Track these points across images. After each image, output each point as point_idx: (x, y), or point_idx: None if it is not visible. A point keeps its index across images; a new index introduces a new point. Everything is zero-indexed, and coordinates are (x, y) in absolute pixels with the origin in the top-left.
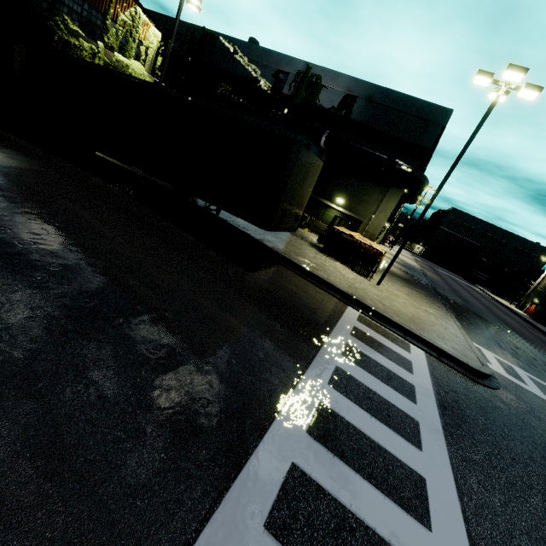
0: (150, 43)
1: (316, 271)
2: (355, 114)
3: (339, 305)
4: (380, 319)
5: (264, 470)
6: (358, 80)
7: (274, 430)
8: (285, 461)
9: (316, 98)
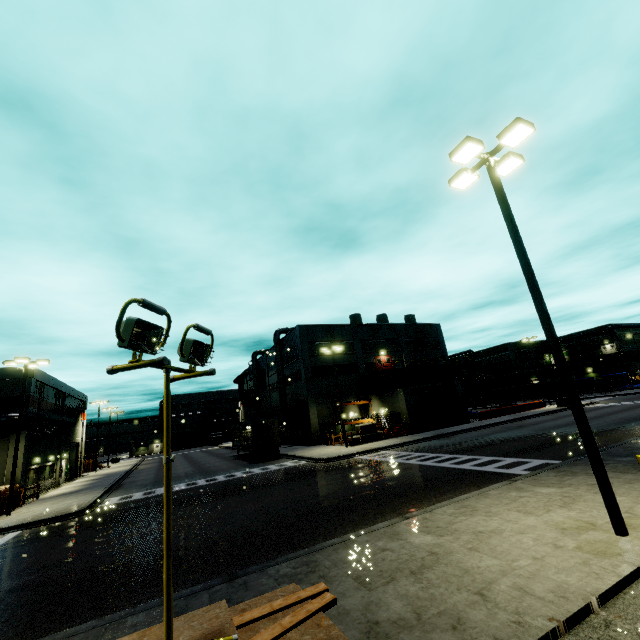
0: None
1: None
2: None
3: None
4: None
5: None
6: None
7: None
8: None
9: None
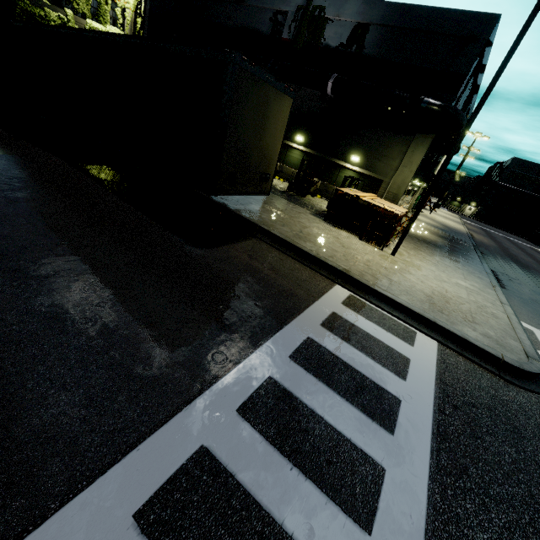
0: (126, 2)
1: (301, 243)
2: (368, 48)
3: (322, 284)
4: (380, 300)
5: None
6: (370, 2)
7: (61, 518)
8: None
9: (321, 36)
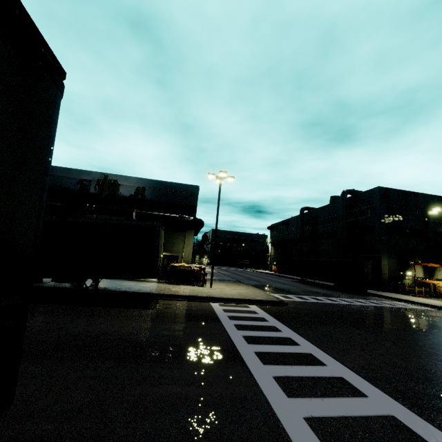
0: None
1: (181, 294)
2: (148, 196)
3: (207, 304)
4: (228, 301)
5: (249, 357)
6: (143, 179)
7: (239, 348)
8: (251, 352)
9: (118, 192)
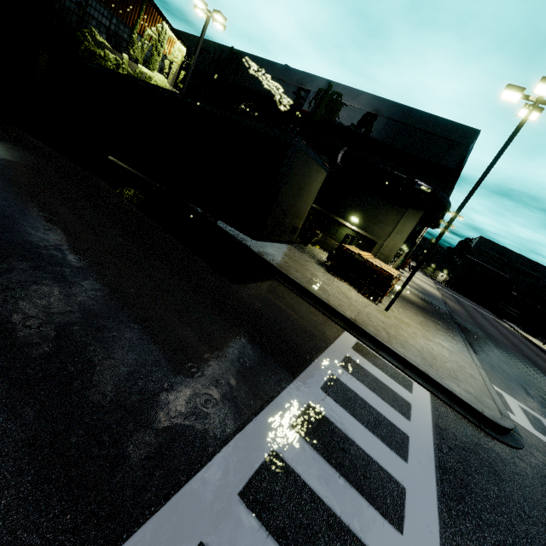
0: (175, 57)
1: (314, 290)
2: (375, 132)
3: (334, 329)
4: (381, 349)
5: None
6: (380, 98)
7: (191, 488)
8: (190, 539)
9: (336, 115)
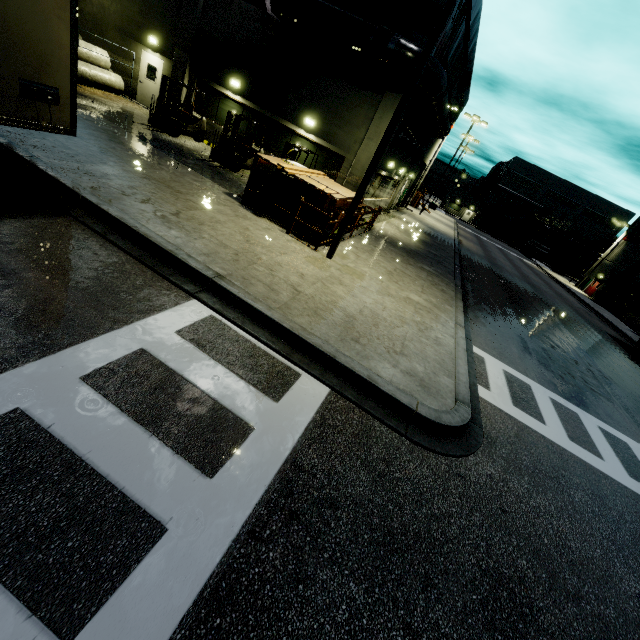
0: None
1: (159, 230)
2: None
3: (159, 299)
4: (262, 324)
5: None
6: None
7: None
8: None
9: None
